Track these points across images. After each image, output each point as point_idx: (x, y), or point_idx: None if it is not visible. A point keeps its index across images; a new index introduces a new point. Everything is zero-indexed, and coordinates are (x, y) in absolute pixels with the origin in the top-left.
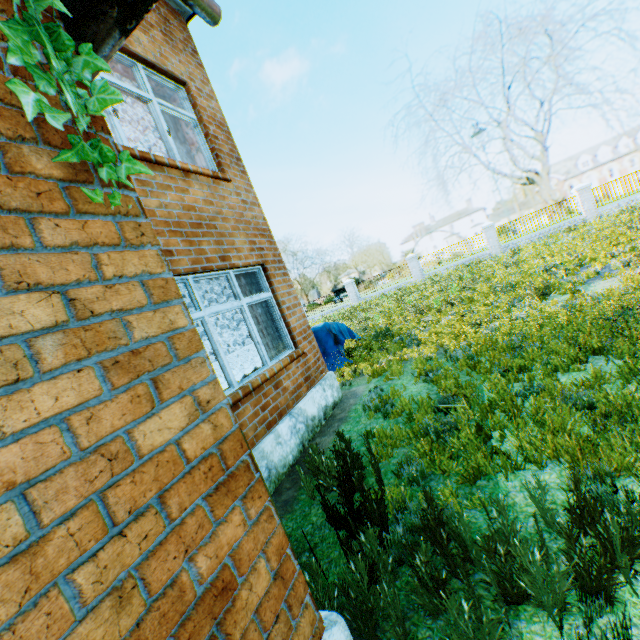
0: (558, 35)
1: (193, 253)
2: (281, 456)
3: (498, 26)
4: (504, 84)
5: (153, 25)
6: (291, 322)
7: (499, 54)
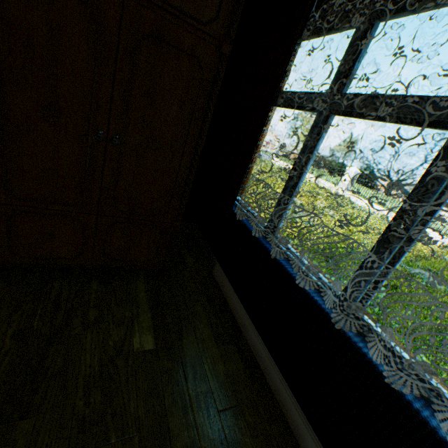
0: None
1: None
2: None
3: None
4: None
5: None
6: None
7: None
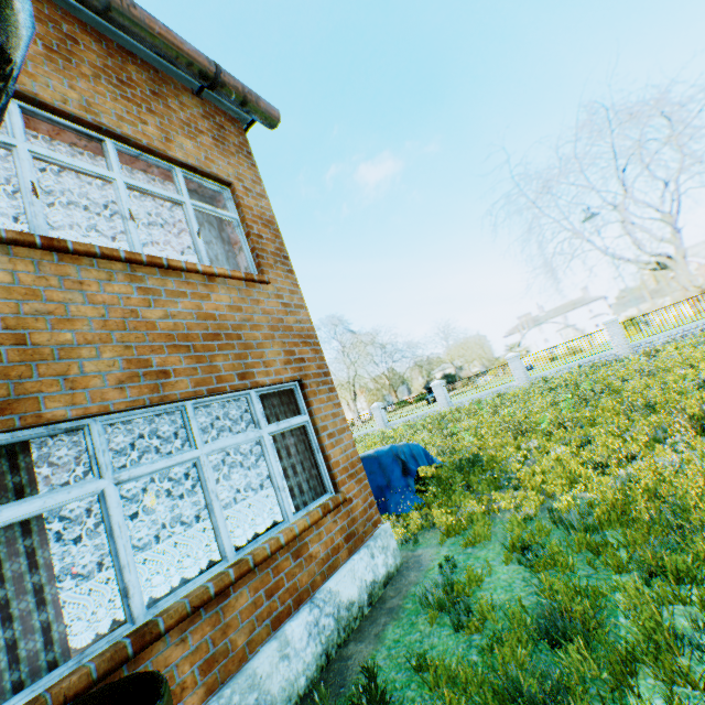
0: (678, 113)
1: (200, 371)
2: (285, 680)
3: (603, 112)
4: (616, 166)
5: (203, 132)
6: (333, 454)
7: (607, 138)
